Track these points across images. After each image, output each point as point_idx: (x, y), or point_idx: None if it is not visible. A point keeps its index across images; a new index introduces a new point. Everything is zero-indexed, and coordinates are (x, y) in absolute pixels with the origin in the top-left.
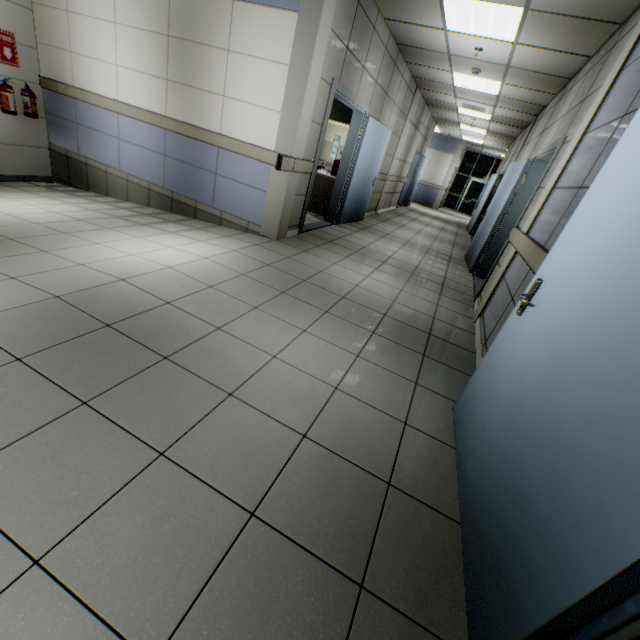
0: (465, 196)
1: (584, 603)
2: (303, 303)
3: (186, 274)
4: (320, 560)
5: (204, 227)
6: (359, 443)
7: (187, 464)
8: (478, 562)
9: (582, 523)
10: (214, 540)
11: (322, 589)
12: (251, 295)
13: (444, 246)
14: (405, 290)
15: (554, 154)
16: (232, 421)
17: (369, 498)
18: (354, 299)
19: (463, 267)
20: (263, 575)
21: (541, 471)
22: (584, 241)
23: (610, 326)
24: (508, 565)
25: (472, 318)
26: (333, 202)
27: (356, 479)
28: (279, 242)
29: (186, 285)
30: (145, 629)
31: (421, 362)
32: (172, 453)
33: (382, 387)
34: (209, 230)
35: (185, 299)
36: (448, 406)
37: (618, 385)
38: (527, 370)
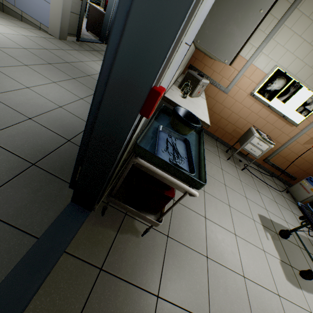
0: None
1: (82, 145)
2: (61, 71)
3: None
4: (16, 155)
5: (8, 18)
6: (61, 126)
7: None
8: None
9: None
10: None
11: (12, 162)
12: (26, 59)
13: None
14: None
15: None
16: None
17: (55, 143)
18: (95, 78)
19: None
20: None
21: None
22: None
23: None
24: None
25: None
26: (104, 29)
27: (52, 136)
28: (60, 41)
29: None
30: None
31: None
32: None
33: (88, 112)
34: (11, 21)
35: None
36: None
37: None
38: None
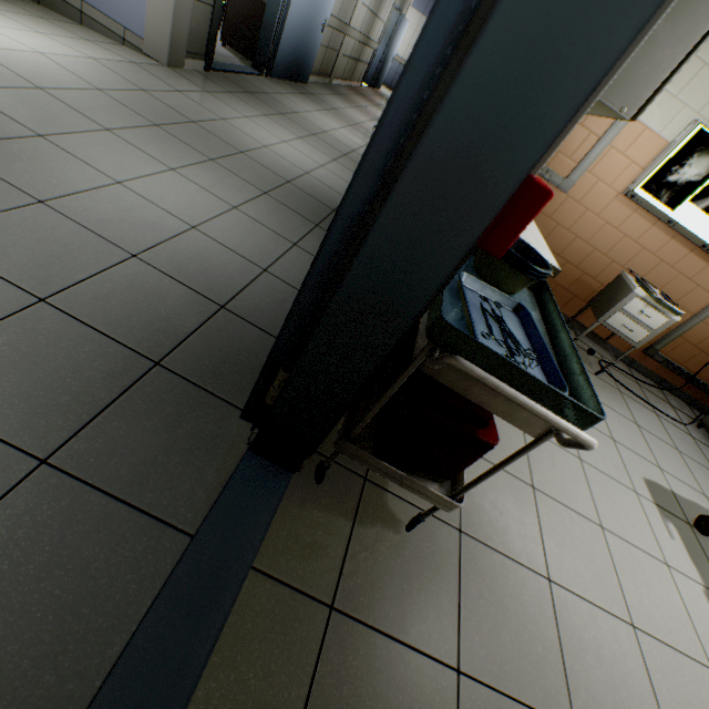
0: None
1: (290, 321)
2: (182, 144)
3: None
4: (117, 342)
5: (52, 19)
6: (202, 274)
7: None
8: None
9: None
10: None
11: (112, 360)
12: (105, 115)
13: None
14: (327, 167)
15: None
16: (37, 225)
17: (195, 313)
18: (256, 158)
19: None
20: (42, 342)
21: None
22: None
23: None
24: None
25: None
26: (263, 40)
27: (186, 298)
28: (171, 71)
29: None
30: None
31: (311, 230)
32: None
33: (253, 239)
34: (59, 25)
35: None
36: None
37: None
38: None
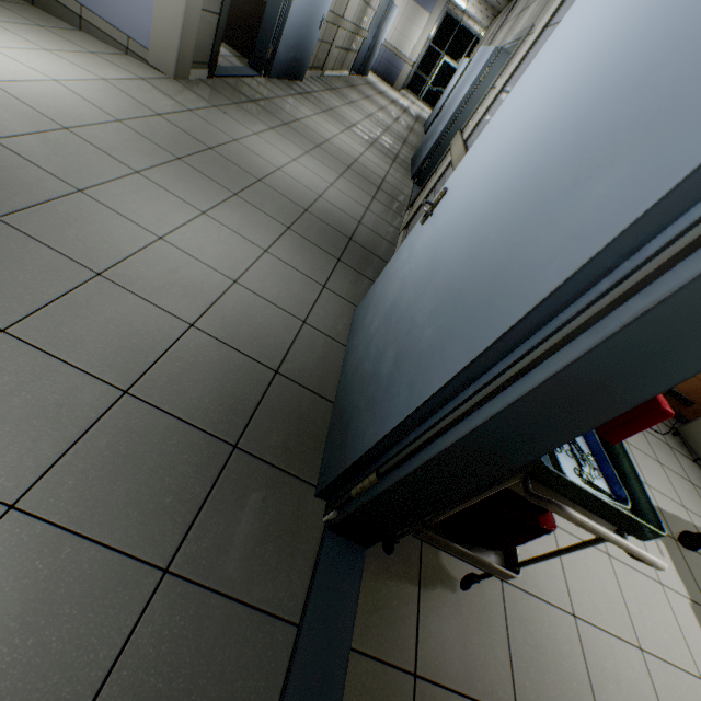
0: (433, 81)
1: (387, 438)
2: (206, 178)
3: (21, 100)
4: (198, 429)
5: (51, 26)
6: (253, 336)
7: (40, 343)
8: (338, 427)
9: (402, 388)
10: (79, 413)
11: (197, 449)
12: (131, 154)
13: (394, 141)
14: (336, 186)
15: (517, 47)
16: (101, 304)
17: (255, 383)
18: (273, 185)
19: (407, 172)
20: (136, 440)
21: (393, 356)
22: (485, 153)
23: (470, 237)
24: (354, 425)
25: (399, 230)
26: (263, 40)
27: (244, 367)
28: (178, 84)
29: (22, 118)
30: None
31: (335, 267)
32: (18, 331)
33: (288, 286)
34: (61, 34)
35: (22, 139)
36: (351, 311)
37: (456, 287)
38: (411, 276)
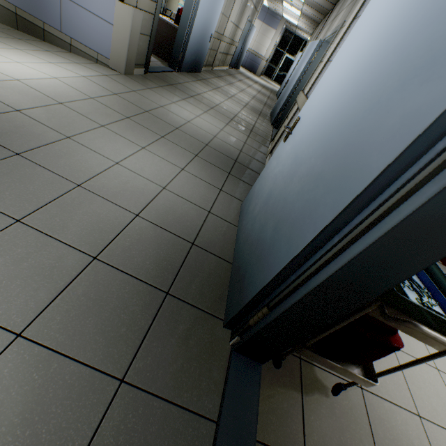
0: (280, 69)
1: (274, 280)
2: (144, 128)
3: (35, 89)
4: (142, 281)
5: (54, 51)
6: (176, 221)
7: (41, 228)
8: (236, 278)
9: (282, 245)
10: (65, 272)
11: (142, 295)
12: (99, 116)
13: (258, 104)
14: (224, 130)
15: (335, 35)
16: (80, 203)
17: (179, 251)
18: (185, 131)
19: (268, 121)
20: (102, 289)
21: (272, 226)
22: (326, 89)
23: (322, 140)
24: (248, 275)
25: (266, 154)
26: (176, 50)
27: (171, 241)
28: (127, 77)
29: (35, 98)
30: (12, 319)
31: (227, 177)
32: (28, 221)
33: (197, 190)
34: (59, 54)
35: (35, 110)
36: (239, 204)
37: (315, 172)
38: (280, 174)
